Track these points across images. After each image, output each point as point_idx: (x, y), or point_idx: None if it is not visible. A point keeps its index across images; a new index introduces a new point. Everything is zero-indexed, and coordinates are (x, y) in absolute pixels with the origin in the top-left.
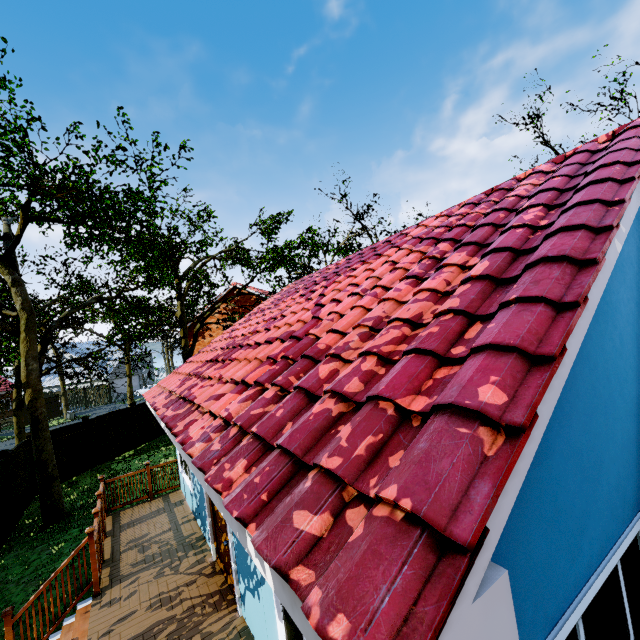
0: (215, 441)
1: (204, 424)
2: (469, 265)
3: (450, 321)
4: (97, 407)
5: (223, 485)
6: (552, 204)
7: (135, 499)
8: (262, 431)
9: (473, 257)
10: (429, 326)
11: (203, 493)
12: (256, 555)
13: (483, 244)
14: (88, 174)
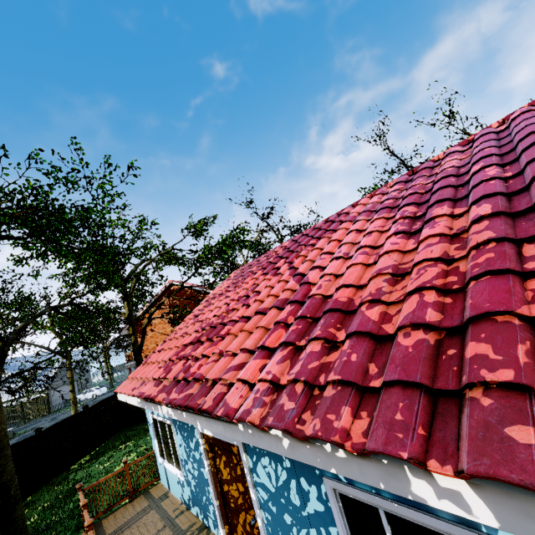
0: (284, 401)
1: (241, 393)
2: (458, 213)
3: (499, 247)
4: (36, 420)
5: (340, 436)
6: (502, 163)
7: (115, 503)
8: (349, 376)
9: (454, 208)
10: (476, 255)
11: (203, 476)
12: (441, 496)
13: (455, 199)
14: (47, 193)
